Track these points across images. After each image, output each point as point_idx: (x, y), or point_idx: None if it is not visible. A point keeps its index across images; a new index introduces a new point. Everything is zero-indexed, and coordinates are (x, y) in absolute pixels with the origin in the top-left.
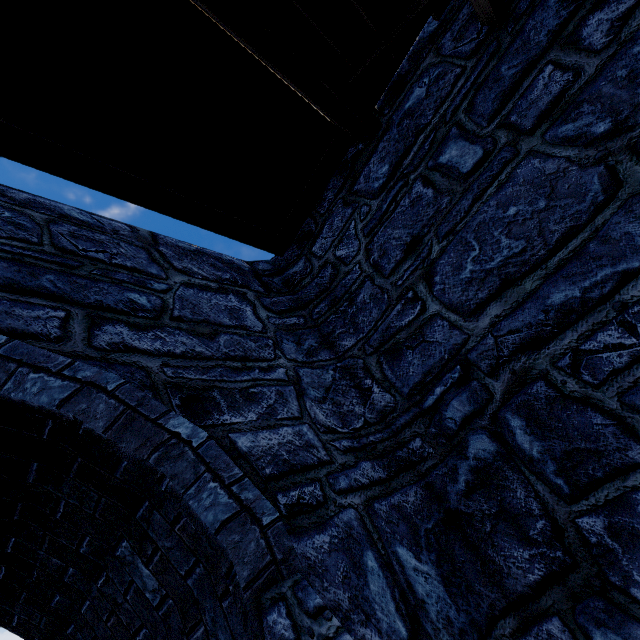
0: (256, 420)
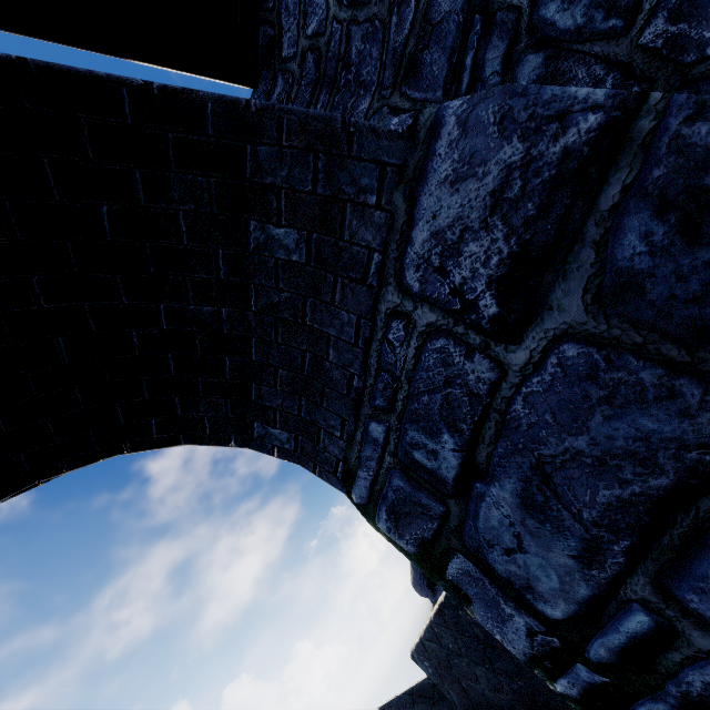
0: None
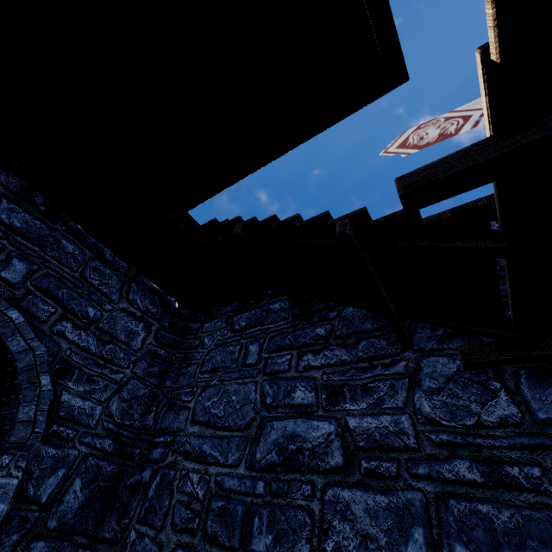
0: (81, 391)
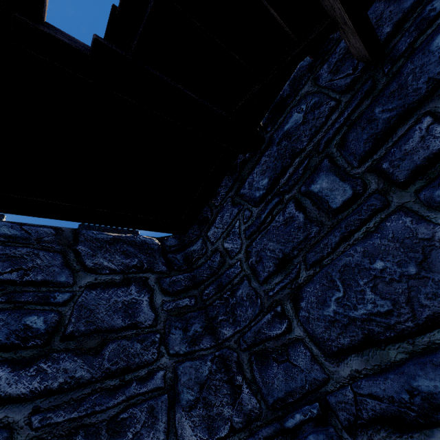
0: None
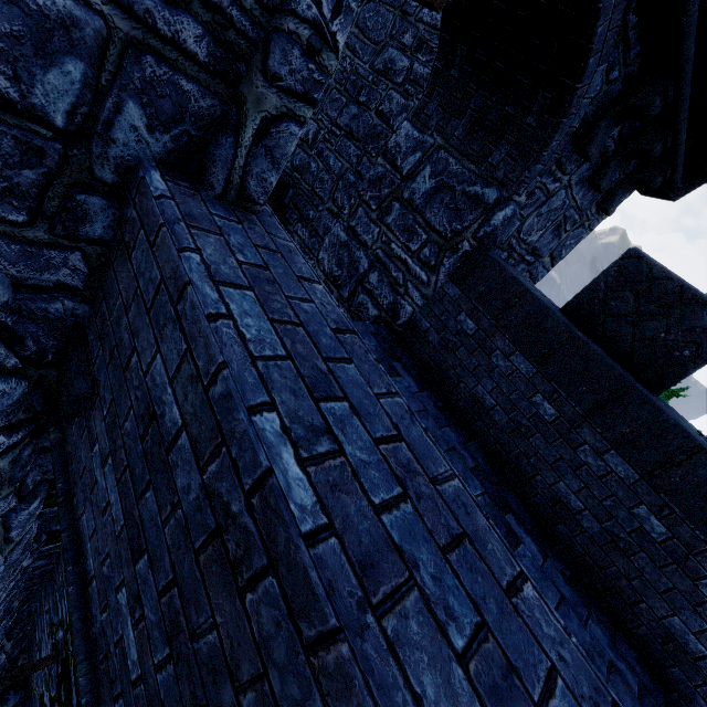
0: None
